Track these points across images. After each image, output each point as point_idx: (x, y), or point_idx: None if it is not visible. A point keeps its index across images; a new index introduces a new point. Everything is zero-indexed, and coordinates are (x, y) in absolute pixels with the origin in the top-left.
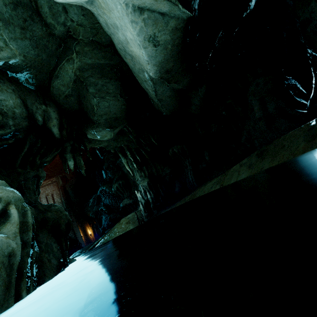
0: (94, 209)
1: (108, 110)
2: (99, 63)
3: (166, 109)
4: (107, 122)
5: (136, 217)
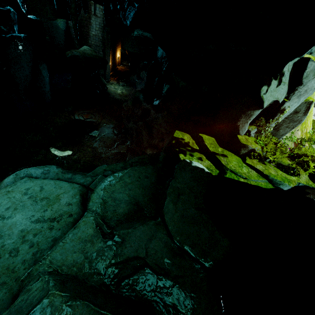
0: (129, 104)
1: None
2: None
3: None
4: None
5: None
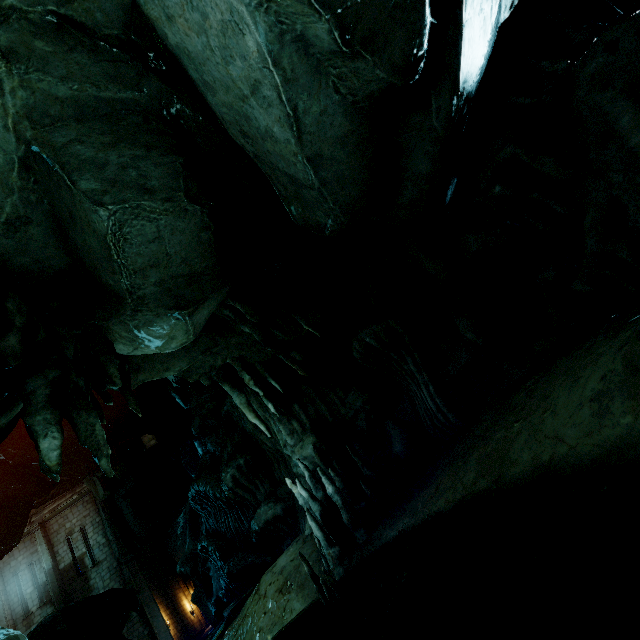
0: (187, 549)
1: (159, 251)
2: (102, 99)
3: (336, 203)
4: (165, 292)
5: (309, 571)
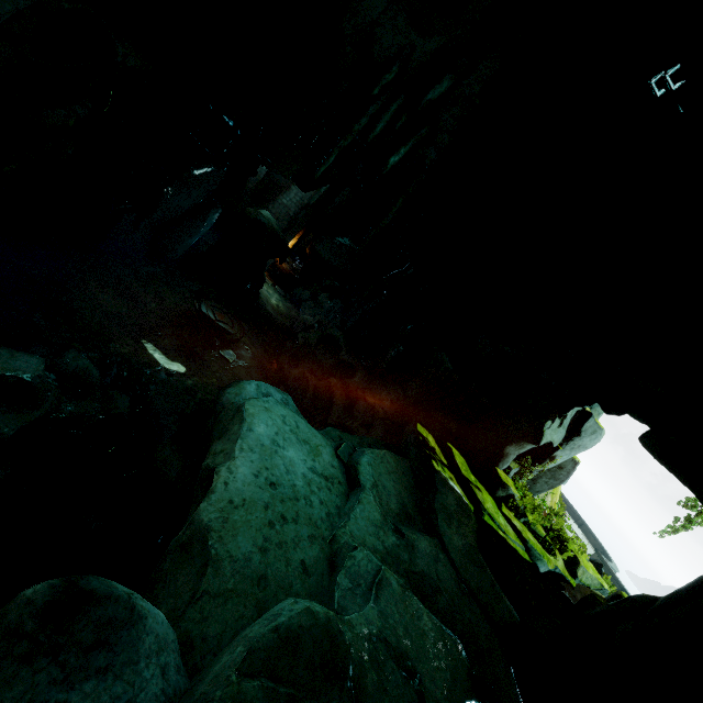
0: (311, 338)
1: None
2: None
3: None
4: None
5: None
